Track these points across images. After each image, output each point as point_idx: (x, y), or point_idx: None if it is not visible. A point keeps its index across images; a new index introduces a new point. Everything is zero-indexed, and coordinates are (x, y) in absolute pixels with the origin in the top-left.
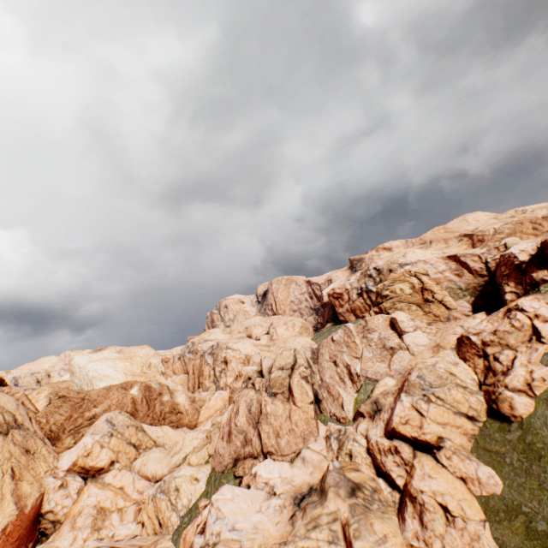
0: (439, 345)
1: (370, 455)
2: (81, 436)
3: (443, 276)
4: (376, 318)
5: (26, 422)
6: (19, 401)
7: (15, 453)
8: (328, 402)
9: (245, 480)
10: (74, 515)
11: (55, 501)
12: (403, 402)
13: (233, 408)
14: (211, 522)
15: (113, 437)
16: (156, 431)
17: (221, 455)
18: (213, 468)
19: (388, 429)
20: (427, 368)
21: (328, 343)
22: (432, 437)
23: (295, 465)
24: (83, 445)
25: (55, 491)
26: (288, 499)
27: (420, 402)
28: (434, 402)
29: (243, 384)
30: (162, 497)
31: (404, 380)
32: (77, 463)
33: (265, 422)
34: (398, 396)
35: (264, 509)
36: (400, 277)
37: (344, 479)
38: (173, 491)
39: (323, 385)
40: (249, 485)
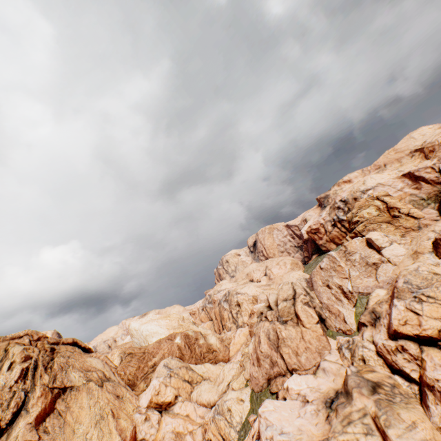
0: (417, 252)
1: (380, 356)
2: (150, 380)
3: (402, 192)
4: (353, 242)
5: (112, 376)
6: (103, 361)
7: (111, 399)
8: (331, 319)
9: (280, 394)
10: (159, 440)
11: (144, 431)
12: (397, 306)
13: (255, 338)
14: (263, 430)
15: (172, 378)
16: (200, 368)
17: (256, 378)
18: (252, 389)
19: (390, 332)
20: (411, 273)
21: (318, 272)
22: (433, 331)
23: (318, 376)
24: (153, 387)
25: (142, 424)
26: (319, 404)
27: (413, 304)
28: (426, 301)
29: (258, 318)
30: (219, 418)
31: (393, 288)
32: (152, 401)
33: (283, 345)
34: (391, 303)
35: (302, 414)
36: (364, 203)
37: (363, 380)
38: (226, 412)
39: (323, 307)
40: (285, 397)
